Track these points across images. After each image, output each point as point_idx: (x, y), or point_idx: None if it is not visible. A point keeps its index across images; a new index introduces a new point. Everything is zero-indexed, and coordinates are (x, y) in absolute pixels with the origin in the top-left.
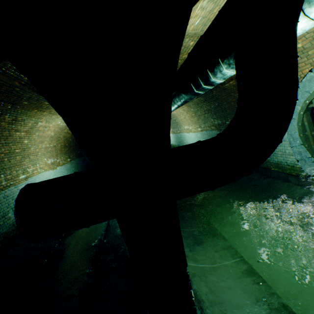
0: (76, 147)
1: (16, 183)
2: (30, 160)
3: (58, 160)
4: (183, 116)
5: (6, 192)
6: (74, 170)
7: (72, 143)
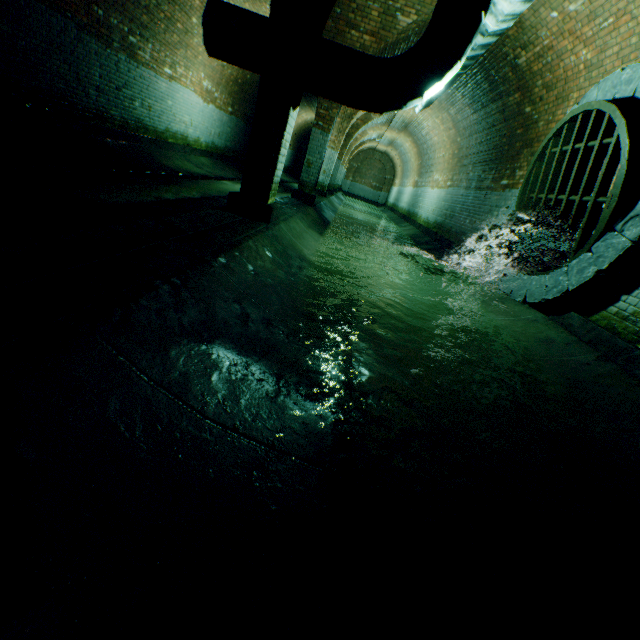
0: (250, 101)
1: (158, 72)
2: (186, 56)
3: (217, 94)
4: (444, 151)
5: (145, 72)
6: (229, 133)
7: (248, 88)
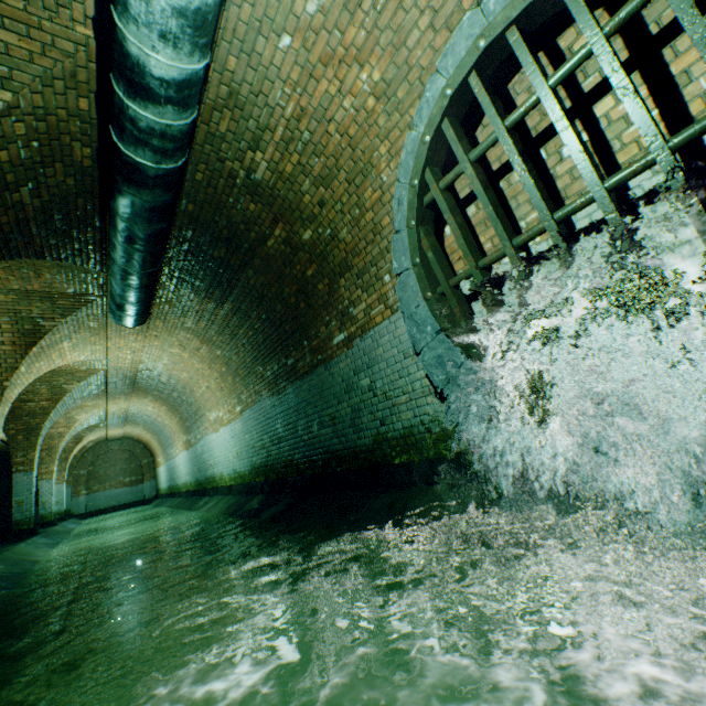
0: None
1: None
2: None
3: None
4: (206, 380)
5: None
6: None
7: None
